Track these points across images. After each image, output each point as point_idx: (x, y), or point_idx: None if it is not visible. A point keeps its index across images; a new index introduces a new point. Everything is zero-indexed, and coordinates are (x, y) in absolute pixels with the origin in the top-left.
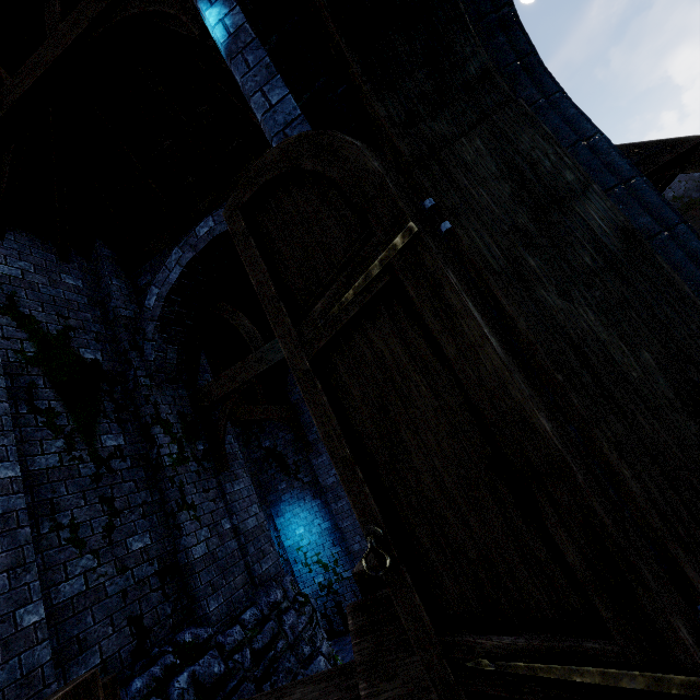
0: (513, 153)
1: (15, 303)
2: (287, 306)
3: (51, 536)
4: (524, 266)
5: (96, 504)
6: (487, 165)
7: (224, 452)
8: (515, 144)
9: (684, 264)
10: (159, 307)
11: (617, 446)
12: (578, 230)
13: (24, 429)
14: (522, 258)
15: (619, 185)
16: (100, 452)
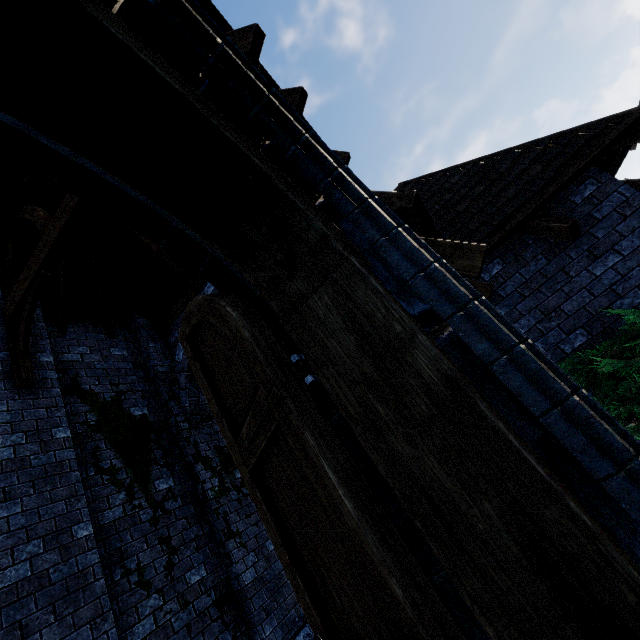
0: (353, 307)
1: (78, 383)
2: (228, 421)
3: (123, 582)
4: (375, 413)
5: (157, 546)
6: (335, 319)
7: None
8: (353, 299)
9: (524, 389)
10: (186, 360)
11: (477, 601)
12: (412, 378)
13: (94, 489)
14: (372, 405)
15: (456, 313)
16: (155, 496)
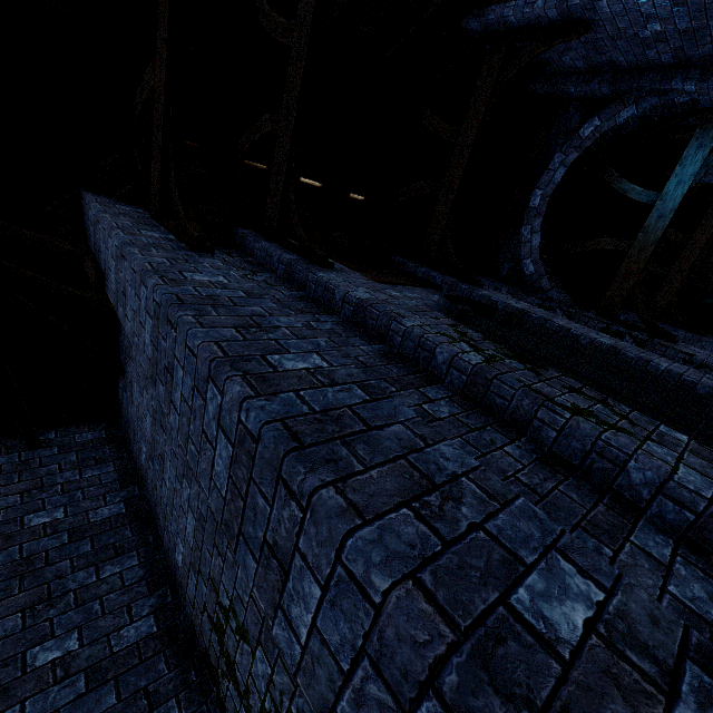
0: None
1: None
2: None
3: None
4: None
5: None
6: None
7: (664, 330)
8: None
9: None
10: (540, 267)
11: None
12: None
13: None
14: None
15: None
16: None
